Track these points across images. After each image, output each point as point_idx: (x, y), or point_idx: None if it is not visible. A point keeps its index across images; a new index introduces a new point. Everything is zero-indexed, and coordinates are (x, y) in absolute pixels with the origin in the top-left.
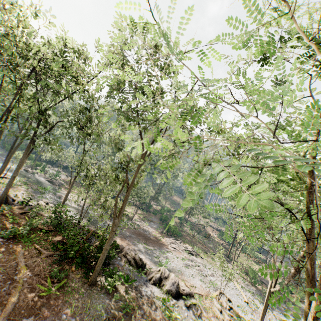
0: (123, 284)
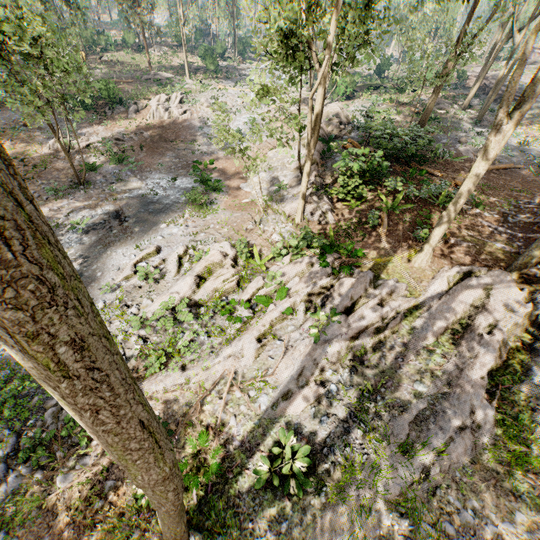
0: None
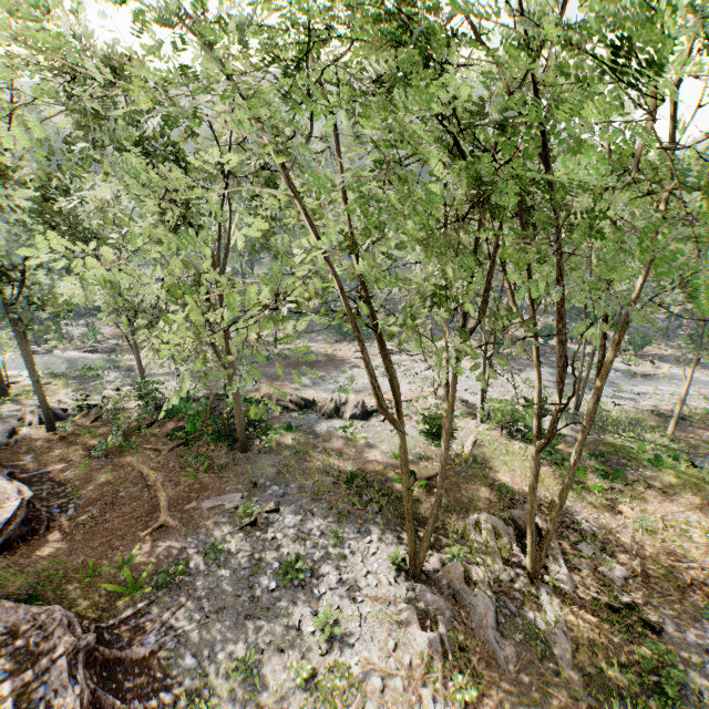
0: (287, 435)
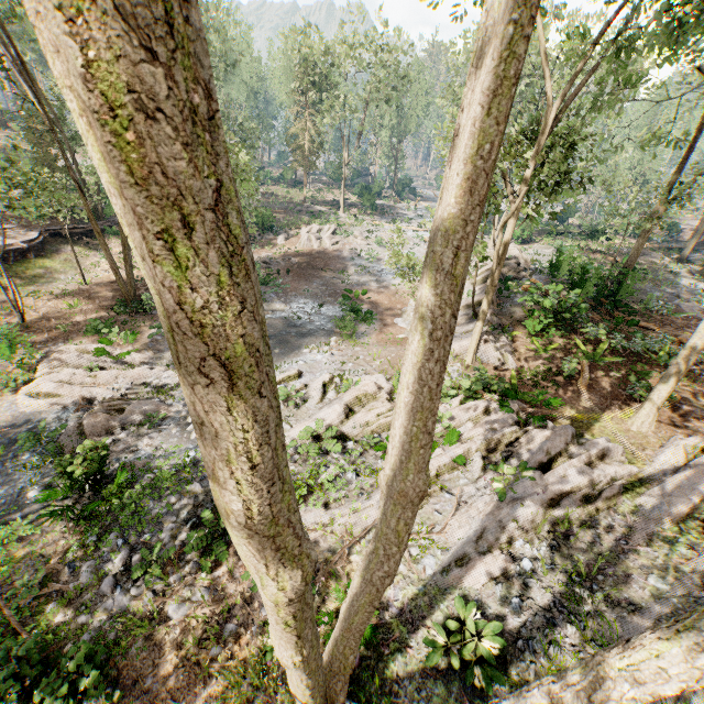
0: None
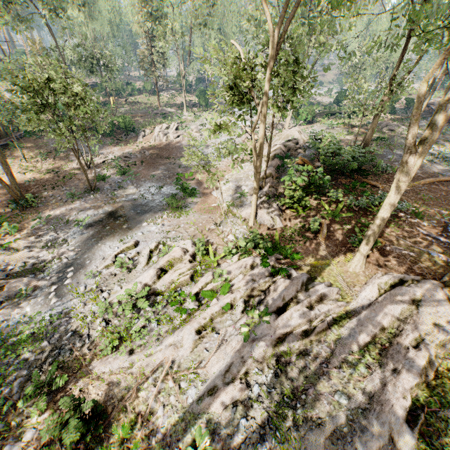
0: None
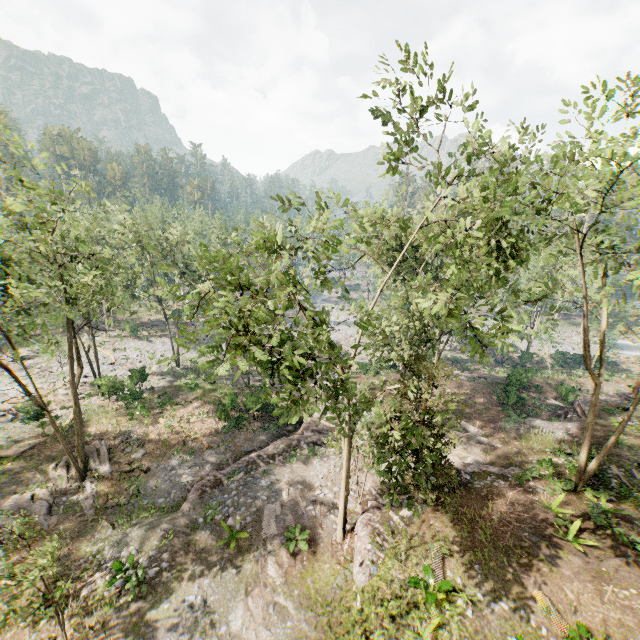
0: None
